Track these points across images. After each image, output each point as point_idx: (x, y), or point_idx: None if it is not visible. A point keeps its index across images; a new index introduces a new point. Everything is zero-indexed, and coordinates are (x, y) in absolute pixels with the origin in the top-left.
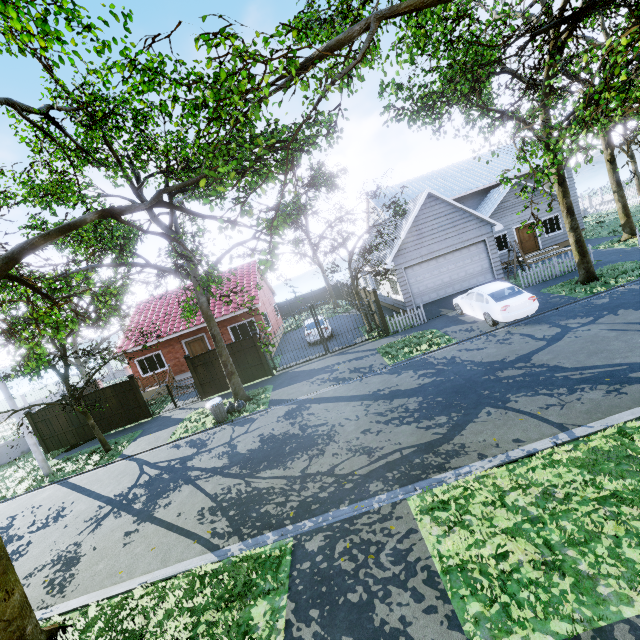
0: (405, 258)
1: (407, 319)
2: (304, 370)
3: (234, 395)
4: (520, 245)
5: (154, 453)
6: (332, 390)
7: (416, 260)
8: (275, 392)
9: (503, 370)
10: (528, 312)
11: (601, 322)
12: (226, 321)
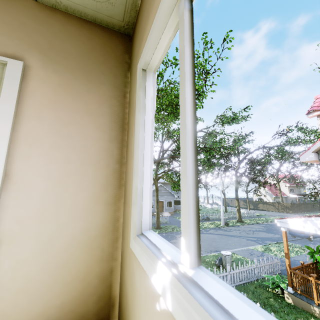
0: None
1: None
2: None
3: None
4: None
5: None
6: None
7: None
8: None
9: None
10: None
11: None
12: None
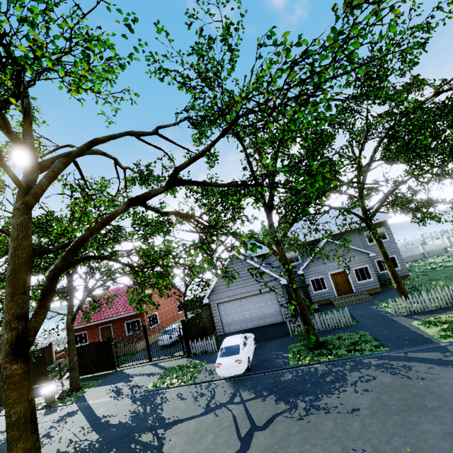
0: (218, 296)
1: (203, 346)
2: (126, 373)
3: (70, 385)
4: (336, 287)
5: (4, 419)
6: (103, 402)
7: (225, 299)
8: (92, 389)
9: (149, 431)
10: (234, 372)
11: (246, 404)
12: (124, 318)
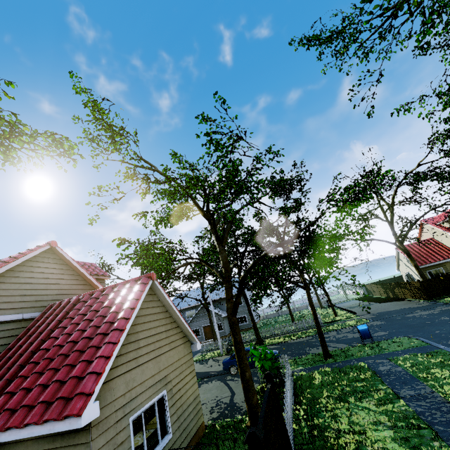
0: None
1: None
2: None
3: None
4: (205, 334)
5: None
6: None
7: None
8: None
9: None
10: None
11: None
12: None
